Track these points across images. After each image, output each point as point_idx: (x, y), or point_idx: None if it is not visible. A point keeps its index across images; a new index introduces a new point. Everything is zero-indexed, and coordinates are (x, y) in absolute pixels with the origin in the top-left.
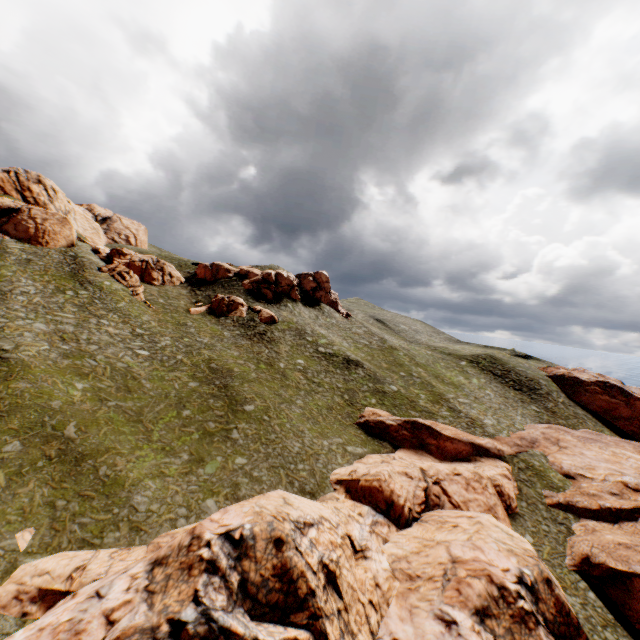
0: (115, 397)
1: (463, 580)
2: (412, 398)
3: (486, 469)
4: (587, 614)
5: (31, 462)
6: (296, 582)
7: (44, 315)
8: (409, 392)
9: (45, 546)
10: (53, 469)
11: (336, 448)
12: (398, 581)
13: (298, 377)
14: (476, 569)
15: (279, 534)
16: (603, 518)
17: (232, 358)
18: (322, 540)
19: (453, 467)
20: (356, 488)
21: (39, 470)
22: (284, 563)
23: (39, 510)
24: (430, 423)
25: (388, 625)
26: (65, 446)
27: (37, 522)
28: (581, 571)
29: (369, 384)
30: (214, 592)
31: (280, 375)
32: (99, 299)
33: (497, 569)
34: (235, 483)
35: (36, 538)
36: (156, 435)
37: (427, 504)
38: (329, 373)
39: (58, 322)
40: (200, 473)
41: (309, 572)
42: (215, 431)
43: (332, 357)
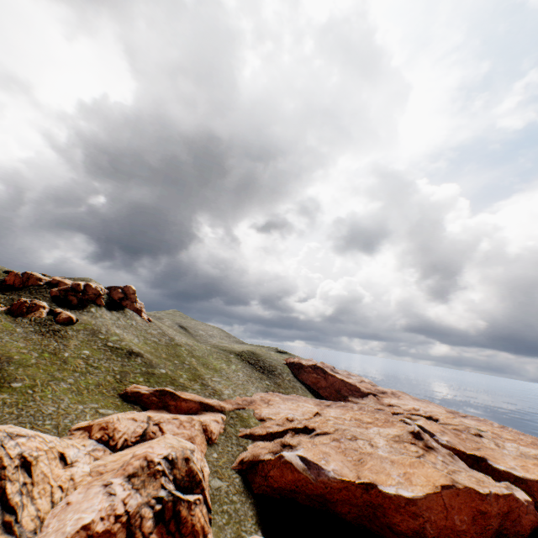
0: None
1: (131, 463)
2: (175, 377)
3: (204, 417)
4: (228, 489)
5: None
6: None
7: None
8: (175, 374)
9: None
10: None
11: (89, 410)
12: (92, 477)
13: (79, 363)
14: (141, 456)
15: None
16: (267, 439)
17: (17, 348)
18: (29, 444)
19: (175, 415)
20: (90, 430)
21: None
22: None
23: None
24: (179, 392)
25: (69, 498)
26: None
27: None
28: (238, 468)
29: (143, 368)
30: None
31: (61, 361)
32: None
33: (155, 454)
34: None
35: None
36: None
37: (145, 438)
38: (110, 361)
39: None
40: None
41: (7, 457)
42: None
43: (118, 349)
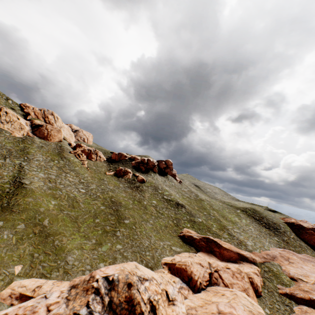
0: (67, 209)
1: None
2: (209, 226)
3: (245, 268)
4: None
5: (27, 234)
6: (135, 306)
7: (44, 170)
8: (207, 223)
9: (26, 274)
10: (35, 239)
11: (166, 246)
12: None
13: (152, 209)
14: None
15: (130, 281)
16: (312, 305)
17: (122, 197)
18: (151, 288)
19: (226, 264)
20: (174, 268)
21: (30, 238)
22: (131, 296)
23: (26, 257)
24: (217, 240)
25: None
26: (42, 229)
27: (25, 262)
28: None
29: (187, 216)
30: (96, 303)
31: (143, 207)
32: (68, 165)
33: None
34: (115, 257)
35: (23, 269)
36: (82, 229)
37: (210, 282)
38: (167, 209)
39: (49, 173)
40: (99, 250)
41: (142, 302)
42: (109, 231)
43: (170, 201)
